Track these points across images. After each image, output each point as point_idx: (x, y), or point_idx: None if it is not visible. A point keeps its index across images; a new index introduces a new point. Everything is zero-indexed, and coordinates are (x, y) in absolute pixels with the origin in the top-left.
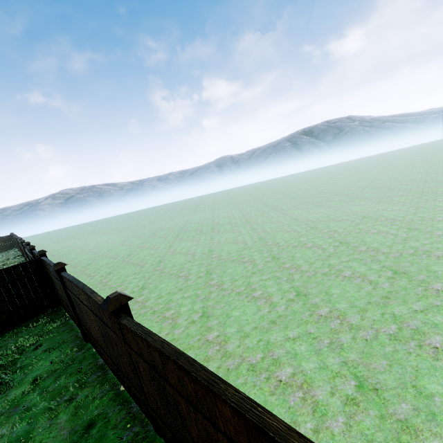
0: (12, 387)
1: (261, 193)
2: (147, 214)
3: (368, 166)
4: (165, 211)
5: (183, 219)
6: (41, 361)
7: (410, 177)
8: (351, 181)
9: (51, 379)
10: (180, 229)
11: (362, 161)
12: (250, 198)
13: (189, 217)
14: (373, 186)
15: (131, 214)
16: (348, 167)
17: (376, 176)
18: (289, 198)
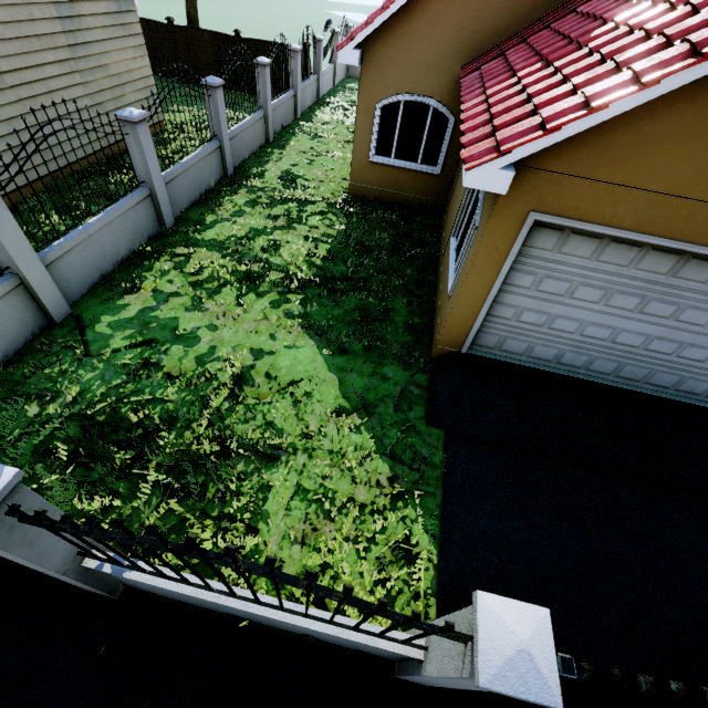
0: None
1: None
2: None
3: (256, 8)
4: None
5: None
6: None
7: (254, 27)
8: (216, 17)
9: None
10: None
11: (265, 0)
12: None
13: None
14: (222, 25)
15: None
16: (242, 1)
17: (241, 19)
18: (142, 13)
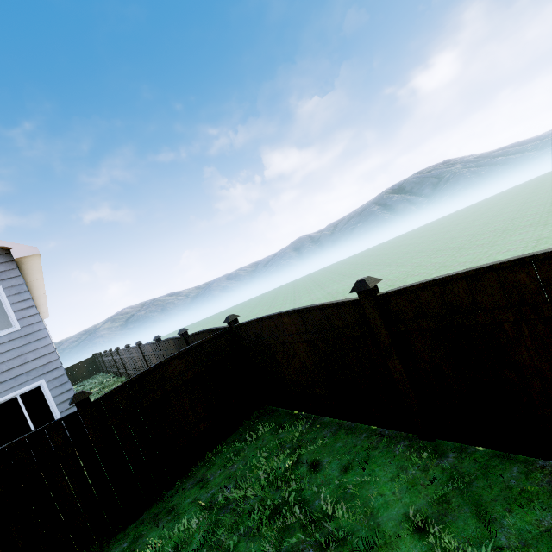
0: (372, 548)
1: (401, 249)
2: (247, 307)
3: (542, 187)
4: (272, 298)
5: (318, 294)
6: (367, 488)
7: None
8: (549, 199)
9: (467, 519)
10: (333, 299)
11: (517, 189)
12: (393, 255)
13: (323, 291)
14: None
15: (223, 313)
16: (504, 198)
17: None
18: (466, 237)
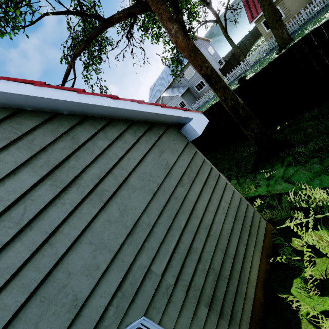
0: None
1: None
2: None
3: None
4: None
5: None
6: None
7: None
8: None
9: None
10: None
11: None
12: None
13: None
14: None
15: None
16: None
17: None
18: None
